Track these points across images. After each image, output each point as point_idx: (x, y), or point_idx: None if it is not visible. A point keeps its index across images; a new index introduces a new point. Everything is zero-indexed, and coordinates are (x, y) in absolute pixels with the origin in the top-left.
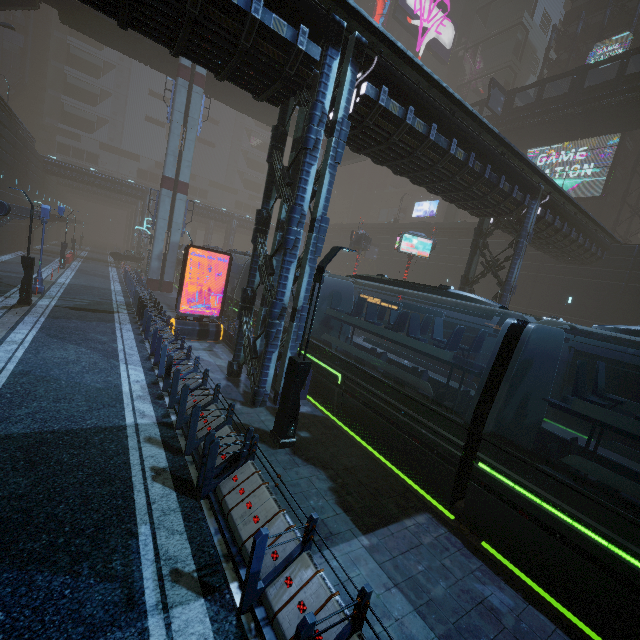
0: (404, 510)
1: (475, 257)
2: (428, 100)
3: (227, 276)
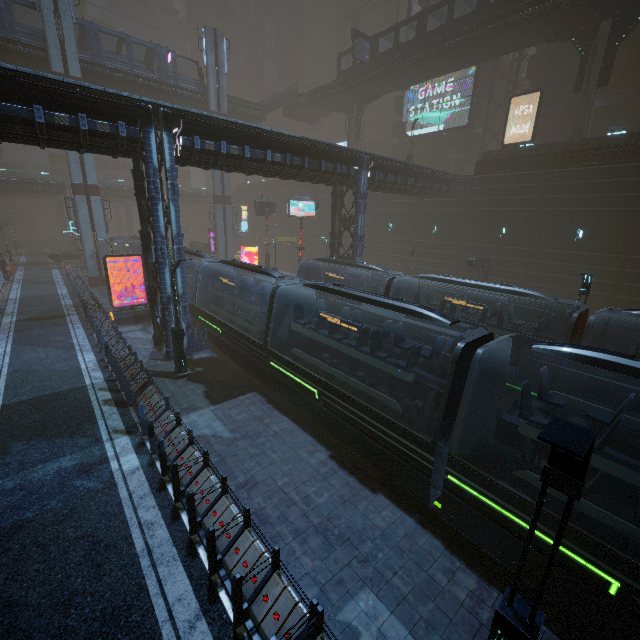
0: (242, 393)
1: (336, 216)
2: (234, 133)
3: (144, 272)
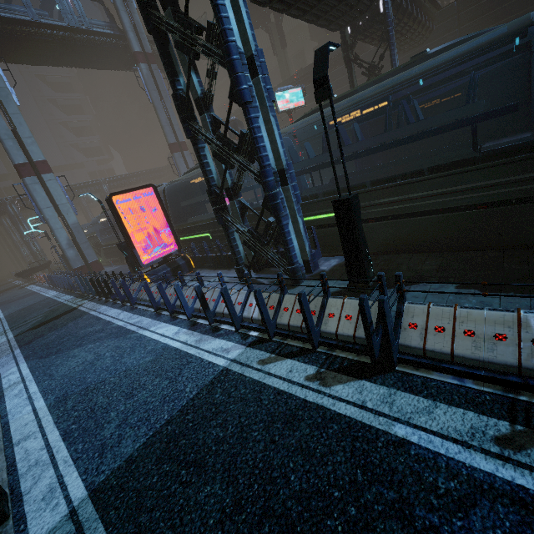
0: (528, 263)
1: (353, 73)
2: None
3: (162, 207)
